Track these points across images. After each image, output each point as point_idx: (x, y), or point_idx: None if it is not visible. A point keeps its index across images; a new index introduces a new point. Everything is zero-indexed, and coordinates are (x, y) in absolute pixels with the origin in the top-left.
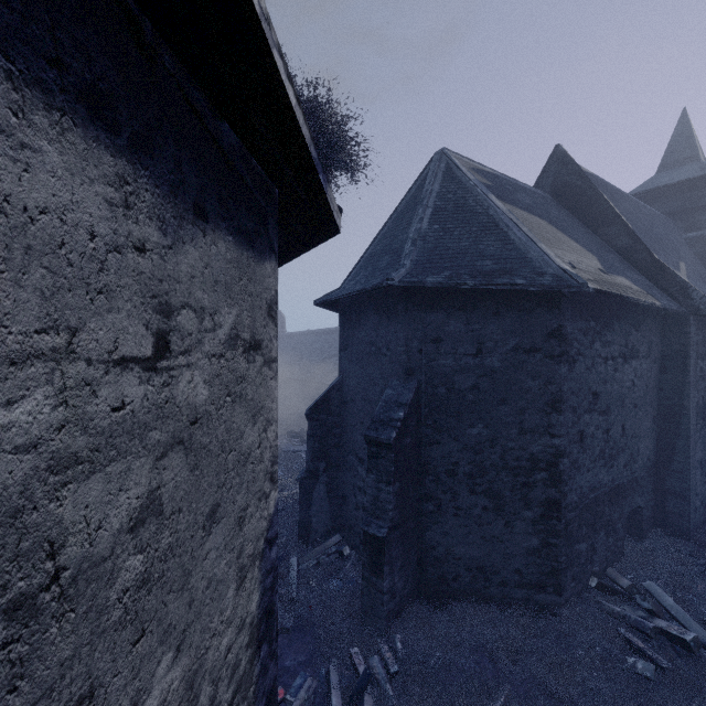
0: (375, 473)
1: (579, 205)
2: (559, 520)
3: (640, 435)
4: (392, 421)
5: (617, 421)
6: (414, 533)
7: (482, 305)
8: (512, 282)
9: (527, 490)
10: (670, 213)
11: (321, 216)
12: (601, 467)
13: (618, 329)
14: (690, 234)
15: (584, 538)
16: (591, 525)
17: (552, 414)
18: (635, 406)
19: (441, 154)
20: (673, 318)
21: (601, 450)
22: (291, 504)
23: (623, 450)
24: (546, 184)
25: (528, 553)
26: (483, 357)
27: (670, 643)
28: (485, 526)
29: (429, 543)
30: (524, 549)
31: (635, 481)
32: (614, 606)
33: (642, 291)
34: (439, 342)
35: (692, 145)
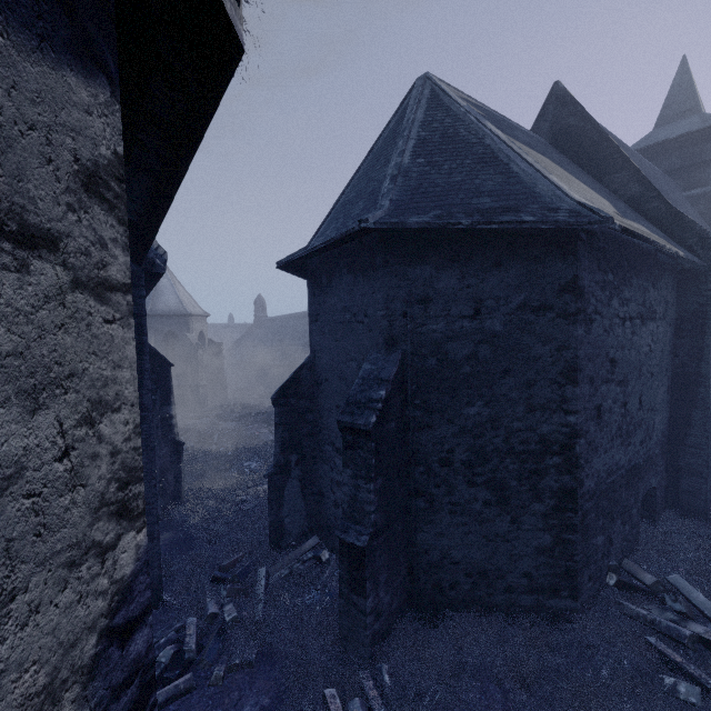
0: (352, 468)
1: (582, 151)
2: (575, 512)
3: (655, 407)
4: (371, 403)
5: (634, 393)
6: (402, 536)
7: (480, 253)
8: (519, 220)
9: (537, 478)
10: (668, 171)
11: (197, 1)
12: (619, 446)
13: (636, 284)
14: (691, 191)
15: (601, 530)
16: (608, 514)
17: (566, 386)
18: (652, 375)
19: (425, 80)
20: (691, 274)
21: (619, 427)
22: (265, 501)
23: (640, 426)
24: (543, 130)
25: (539, 552)
26: (482, 320)
27: (709, 653)
28: (488, 524)
29: (421, 546)
30: (534, 549)
31: (650, 459)
32: (638, 607)
33: (663, 240)
34: (428, 302)
35: (692, 95)
